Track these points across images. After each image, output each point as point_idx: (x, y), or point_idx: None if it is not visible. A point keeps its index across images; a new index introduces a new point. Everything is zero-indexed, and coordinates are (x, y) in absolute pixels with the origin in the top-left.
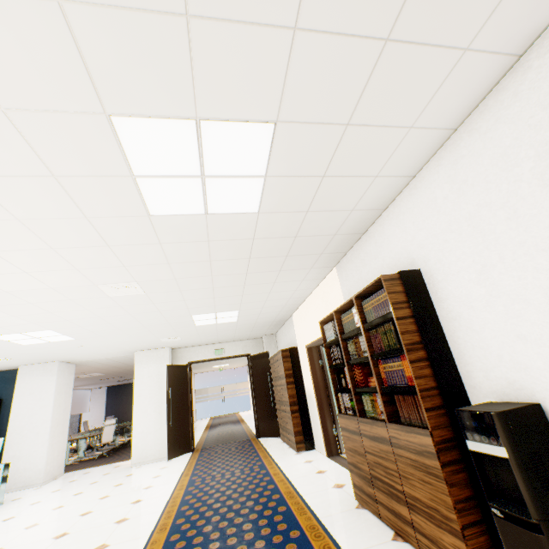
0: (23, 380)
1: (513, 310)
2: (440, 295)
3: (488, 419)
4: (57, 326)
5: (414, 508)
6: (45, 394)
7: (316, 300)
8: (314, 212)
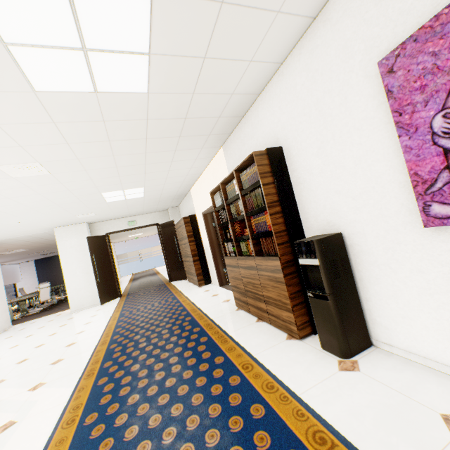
0: None
1: (335, 174)
2: (294, 166)
3: (311, 245)
4: None
5: (269, 302)
6: None
7: (209, 176)
8: (199, 94)
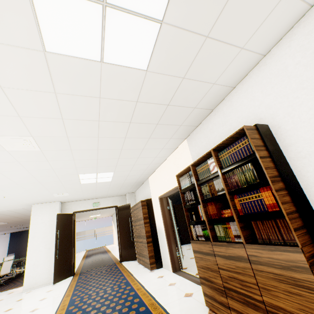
0: None
1: None
2: (288, 141)
3: None
4: None
5: None
6: None
7: (169, 165)
8: (188, 80)
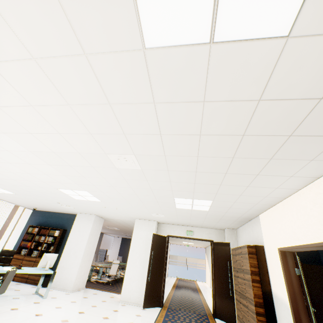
0: (77, 221)
1: None
2: None
3: None
4: (89, 189)
5: None
6: (85, 233)
7: (301, 202)
8: None
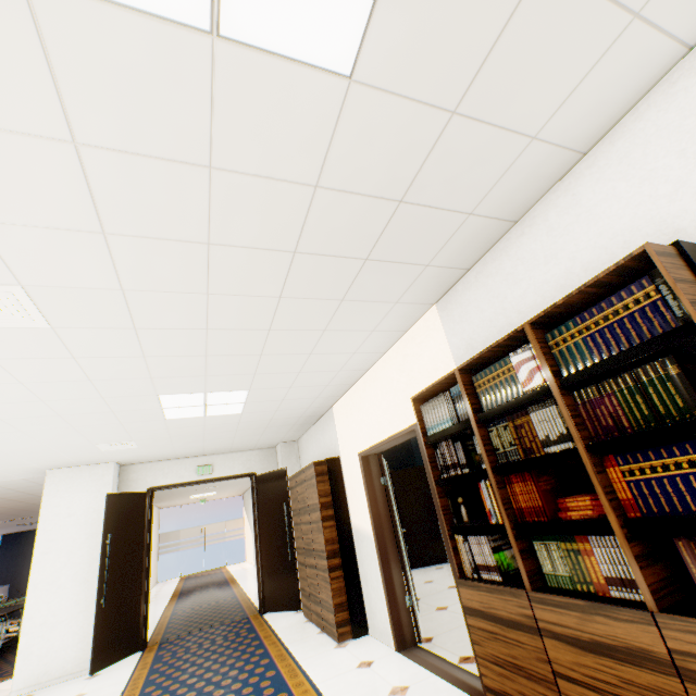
0: None
1: None
2: None
3: None
4: None
5: None
6: None
7: (387, 372)
8: (465, 120)
